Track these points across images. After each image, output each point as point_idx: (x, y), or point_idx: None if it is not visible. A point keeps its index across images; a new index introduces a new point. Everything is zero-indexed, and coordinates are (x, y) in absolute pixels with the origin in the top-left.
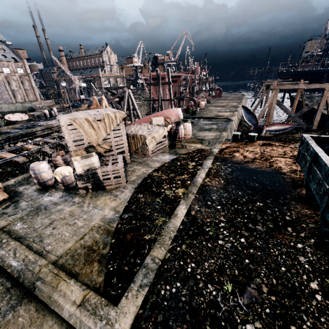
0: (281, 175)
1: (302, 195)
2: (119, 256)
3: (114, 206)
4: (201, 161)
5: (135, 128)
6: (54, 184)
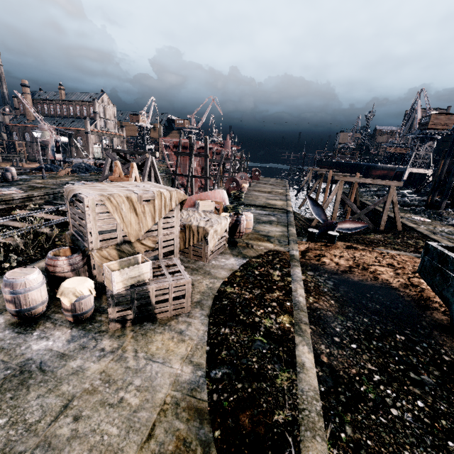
0: (396, 291)
1: (437, 320)
2: None
3: (187, 355)
4: (287, 269)
5: (182, 214)
6: (47, 312)
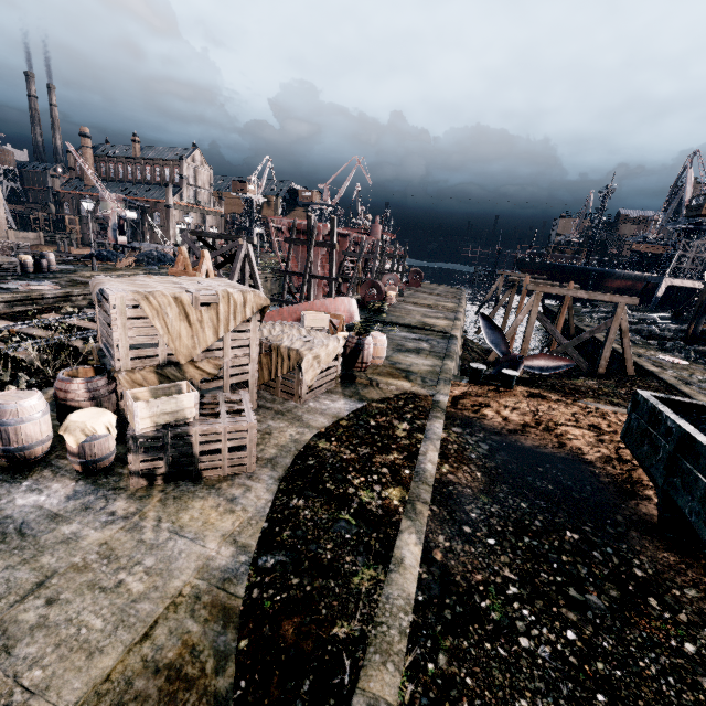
0: (589, 467)
1: (643, 515)
2: (271, 698)
3: (233, 531)
4: (421, 422)
5: (272, 330)
6: (49, 456)
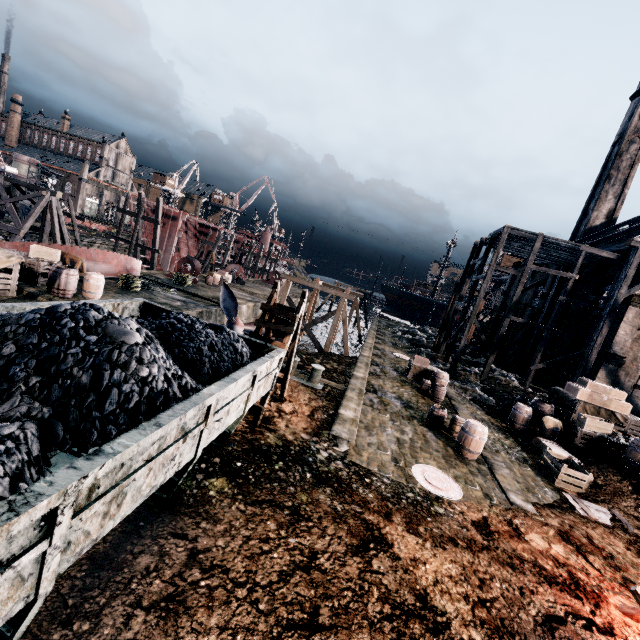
0: None
1: None
2: None
3: None
4: None
5: None
6: None
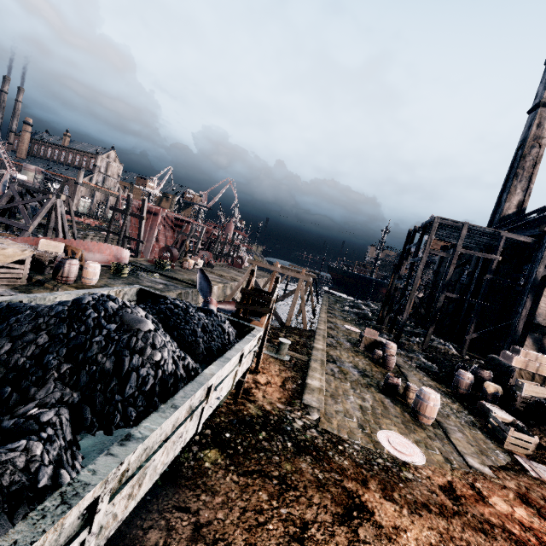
0: None
1: None
2: None
3: None
4: None
5: None
6: None
